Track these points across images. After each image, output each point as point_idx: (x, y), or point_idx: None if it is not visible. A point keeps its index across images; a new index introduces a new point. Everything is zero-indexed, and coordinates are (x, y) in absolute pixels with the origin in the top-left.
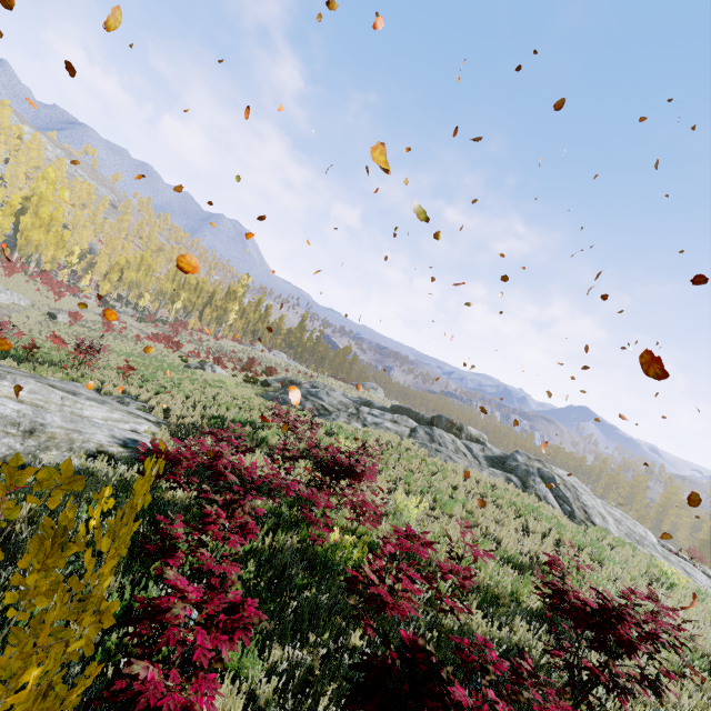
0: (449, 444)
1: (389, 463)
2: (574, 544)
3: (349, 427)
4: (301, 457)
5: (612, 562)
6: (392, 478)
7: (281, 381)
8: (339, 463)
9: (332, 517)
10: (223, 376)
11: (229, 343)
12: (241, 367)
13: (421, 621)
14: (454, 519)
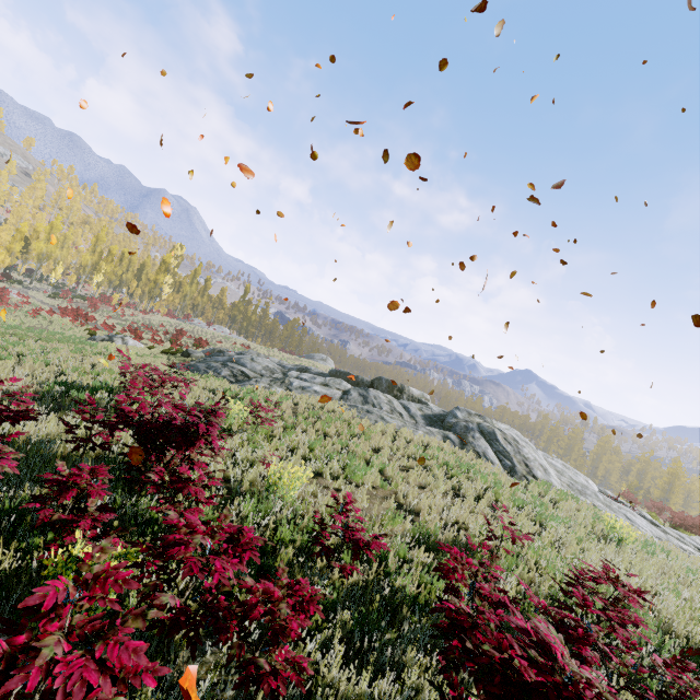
0: (384, 405)
1: (300, 428)
2: (513, 505)
3: (265, 391)
4: (124, 421)
5: (556, 522)
6: (293, 444)
7: (209, 352)
8: (155, 424)
9: (139, 508)
10: (137, 348)
11: (161, 318)
12: (168, 340)
13: (221, 696)
14: (360, 490)
